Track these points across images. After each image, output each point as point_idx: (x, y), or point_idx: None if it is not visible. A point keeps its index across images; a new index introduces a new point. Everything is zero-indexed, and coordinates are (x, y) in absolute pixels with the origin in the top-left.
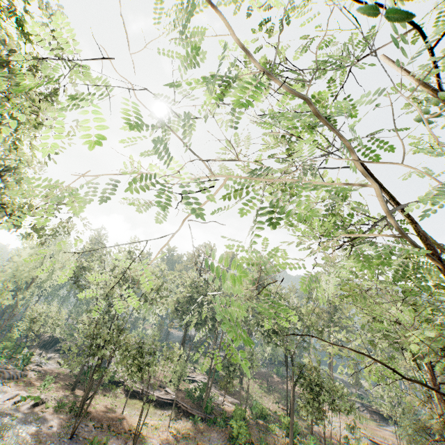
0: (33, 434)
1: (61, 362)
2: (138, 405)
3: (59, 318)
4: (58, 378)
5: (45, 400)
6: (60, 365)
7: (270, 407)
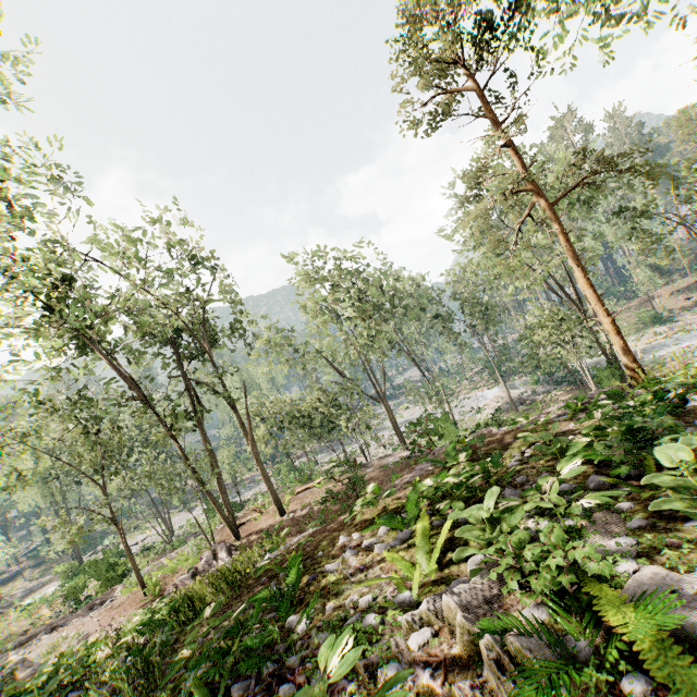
0: None
1: None
2: None
3: None
4: None
5: None
6: None
7: None
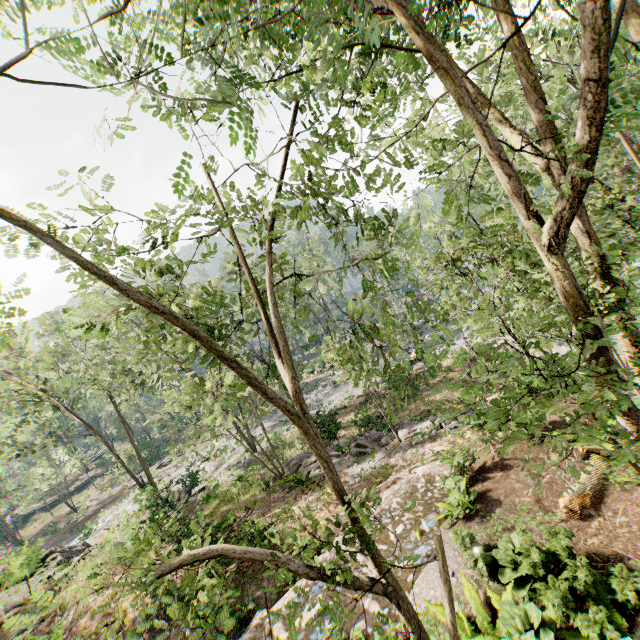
0: None
1: None
2: (63, 505)
3: None
4: None
5: None
6: None
7: None
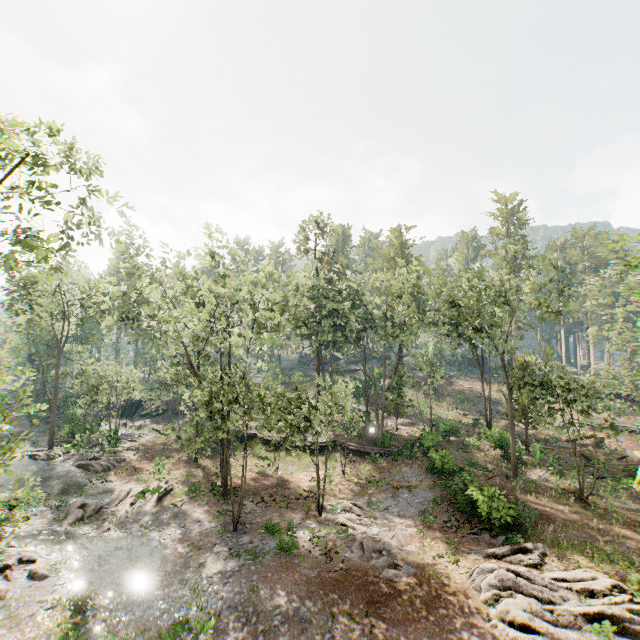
0: (183, 542)
1: (158, 428)
2: (289, 457)
3: (130, 379)
4: (167, 451)
5: (170, 487)
6: (159, 433)
7: (449, 416)
